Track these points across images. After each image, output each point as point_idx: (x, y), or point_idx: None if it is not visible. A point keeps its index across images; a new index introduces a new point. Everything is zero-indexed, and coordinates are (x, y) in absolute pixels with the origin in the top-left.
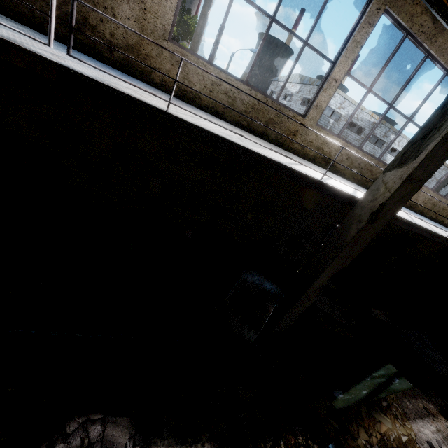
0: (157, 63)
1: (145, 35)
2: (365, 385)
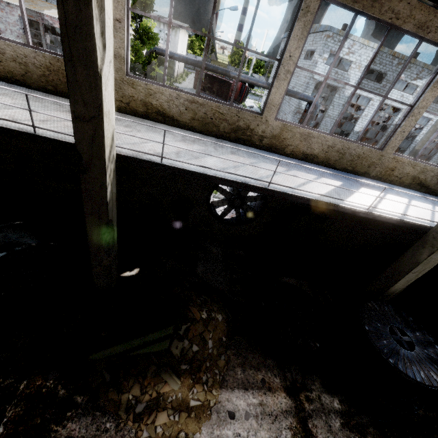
0: None
1: None
2: (131, 343)
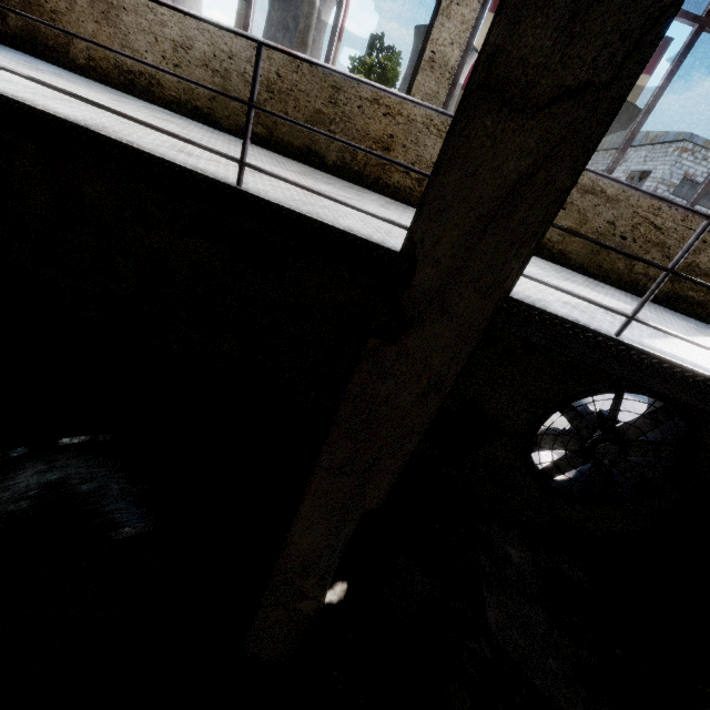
0: (72, 24)
1: None
2: None
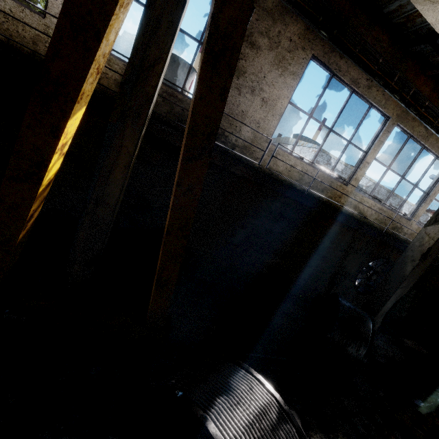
0: (259, 155)
1: (255, 140)
2: (437, 394)
